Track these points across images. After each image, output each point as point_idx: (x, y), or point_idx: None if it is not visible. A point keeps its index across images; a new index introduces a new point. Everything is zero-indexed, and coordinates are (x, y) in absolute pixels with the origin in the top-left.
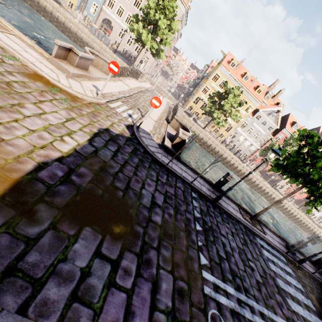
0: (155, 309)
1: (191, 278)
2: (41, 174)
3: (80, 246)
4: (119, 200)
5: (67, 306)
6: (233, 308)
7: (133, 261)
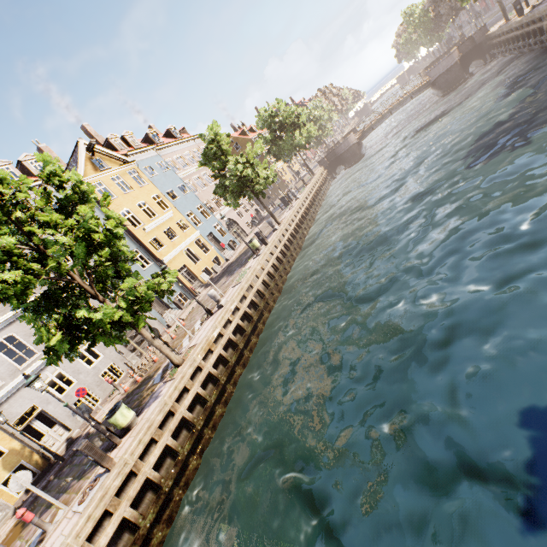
0: None
1: None
2: None
3: None
4: None
5: None
6: None
7: None
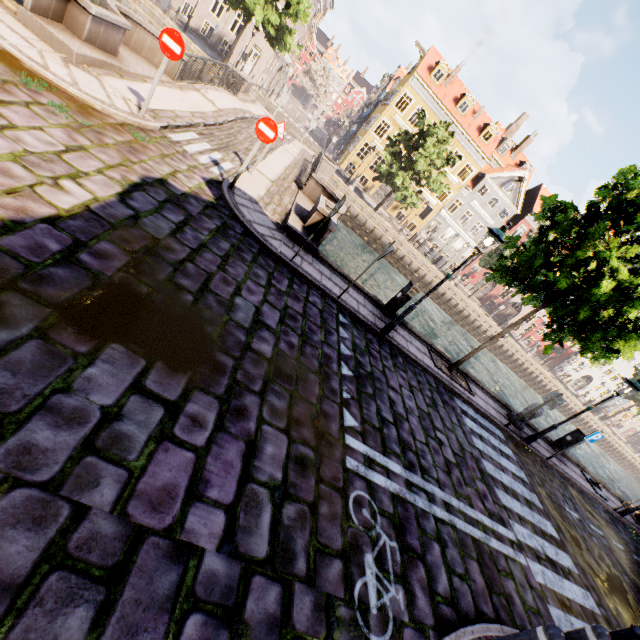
0: (250, 480)
1: (324, 444)
2: (8, 241)
3: (100, 373)
4: (185, 309)
5: (73, 459)
6: (396, 492)
7: (210, 407)
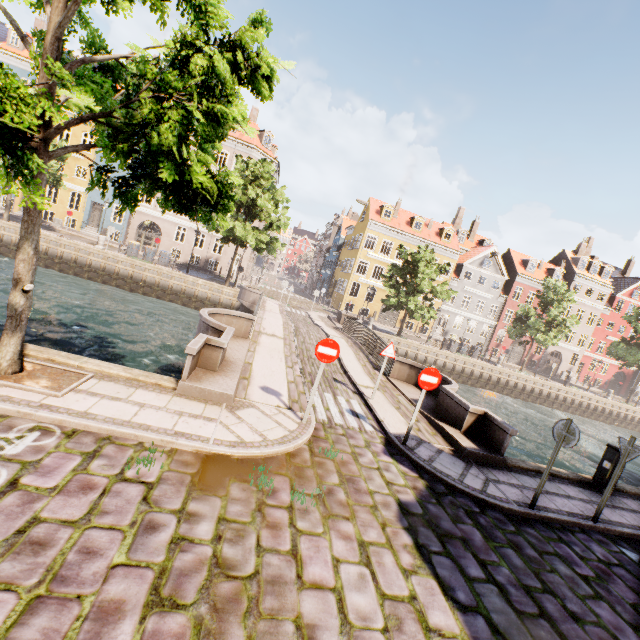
0: None
1: None
2: None
3: None
4: None
5: None
6: None
7: None
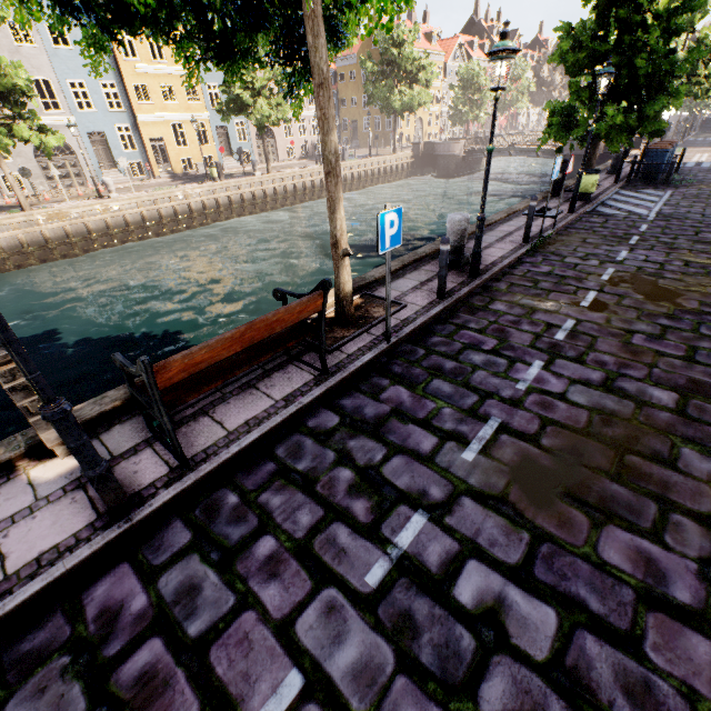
0: None
1: None
2: None
3: None
4: None
5: None
6: None
7: None
